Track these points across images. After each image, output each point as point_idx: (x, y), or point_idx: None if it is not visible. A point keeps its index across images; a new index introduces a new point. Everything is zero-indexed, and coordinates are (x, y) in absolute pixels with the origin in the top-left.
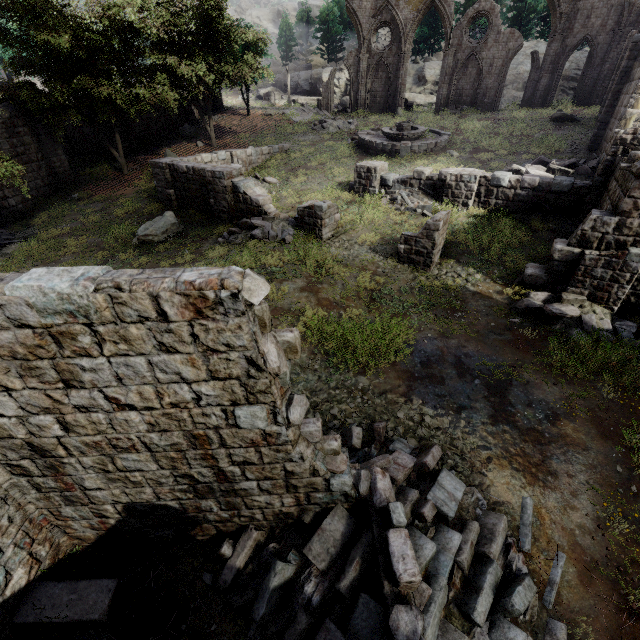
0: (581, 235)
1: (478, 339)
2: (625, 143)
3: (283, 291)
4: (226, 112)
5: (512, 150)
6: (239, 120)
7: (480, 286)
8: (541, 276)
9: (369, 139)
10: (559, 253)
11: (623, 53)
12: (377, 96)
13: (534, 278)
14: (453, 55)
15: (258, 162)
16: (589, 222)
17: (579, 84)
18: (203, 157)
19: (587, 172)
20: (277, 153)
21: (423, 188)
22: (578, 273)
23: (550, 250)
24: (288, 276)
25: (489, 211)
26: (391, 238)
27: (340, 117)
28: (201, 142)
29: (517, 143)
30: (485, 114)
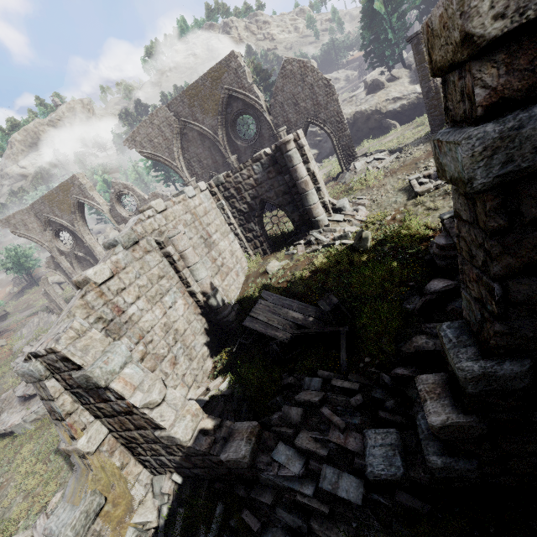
0: None
1: None
2: None
3: None
4: None
5: None
6: None
7: None
8: None
9: None
10: None
11: None
12: None
13: None
14: None
15: None
16: None
17: None
18: None
19: None
20: None
21: None
22: None
23: None
24: None
25: None
26: None
27: (41, 336)
28: None
29: None
30: None
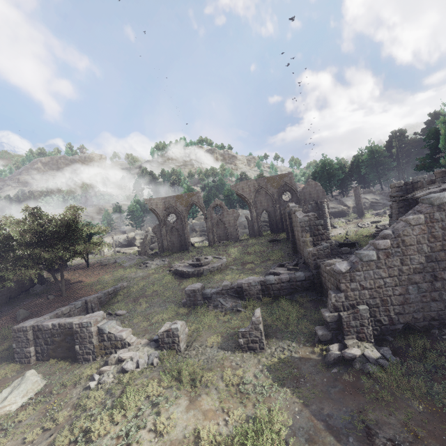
0: (333, 305)
1: (326, 397)
2: (316, 255)
3: (172, 418)
4: (70, 268)
5: (261, 260)
6: (82, 272)
7: (300, 352)
8: (327, 333)
9: (182, 269)
10: (329, 318)
11: (283, 215)
12: (175, 243)
13: (325, 336)
14: (210, 221)
15: (106, 300)
16: (333, 298)
17: (270, 225)
18: (63, 310)
19: (304, 266)
20: (120, 290)
21: (231, 294)
22: (344, 326)
23: (322, 316)
24: (171, 400)
25: (272, 298)
26: (228, 334)
27: (156, 258)
28: (52, 295)
29: (261, 256)
30: (236, 243)
